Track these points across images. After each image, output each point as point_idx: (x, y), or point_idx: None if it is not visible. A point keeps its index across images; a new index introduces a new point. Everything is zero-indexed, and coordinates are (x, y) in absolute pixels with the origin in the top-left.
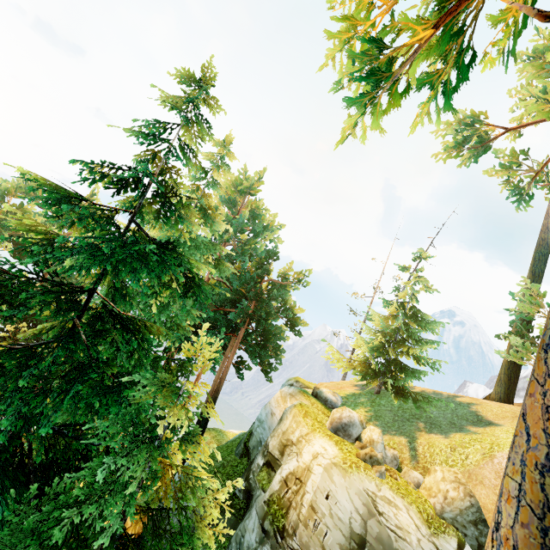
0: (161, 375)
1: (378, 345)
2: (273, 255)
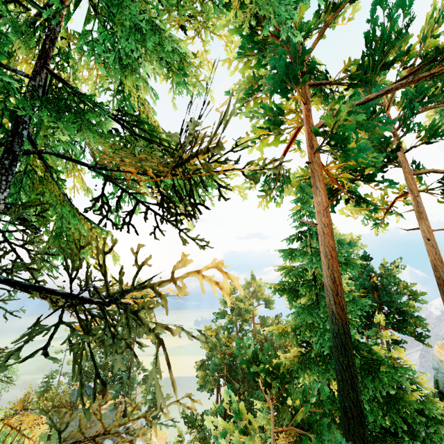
0: (373, 330)
1: None
2: (367, 258)
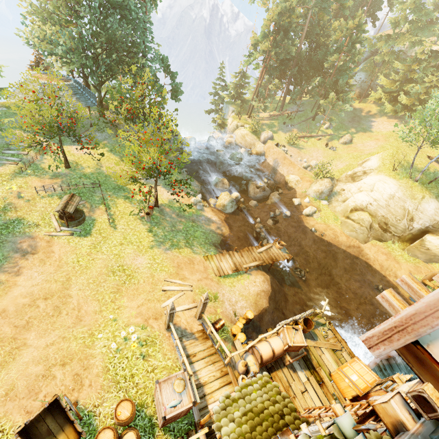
0: None
1: (435, 11)
2: None
